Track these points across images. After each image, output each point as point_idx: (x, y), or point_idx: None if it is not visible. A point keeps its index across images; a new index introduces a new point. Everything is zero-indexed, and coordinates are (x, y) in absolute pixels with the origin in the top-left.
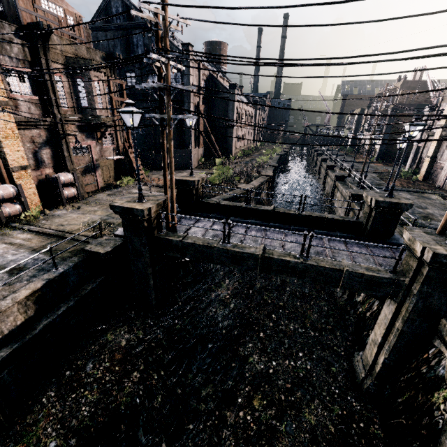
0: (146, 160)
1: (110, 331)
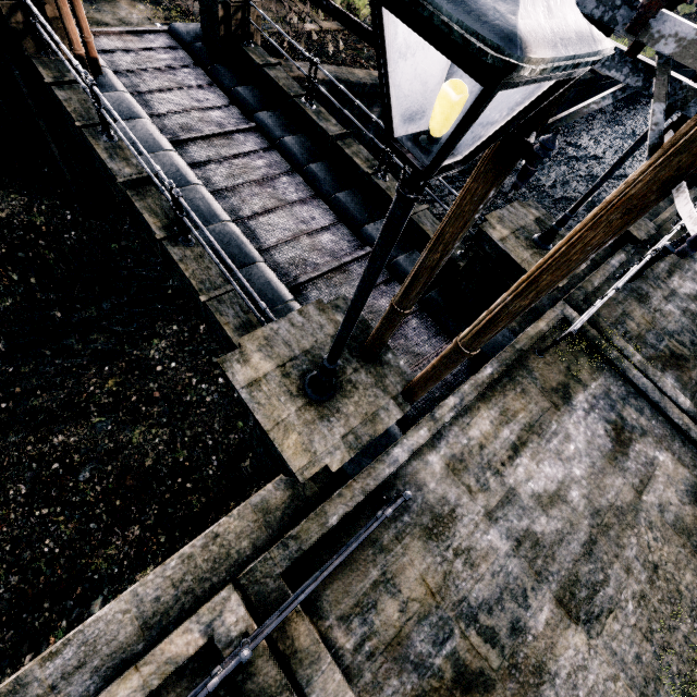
0: None
1: (2, 191)
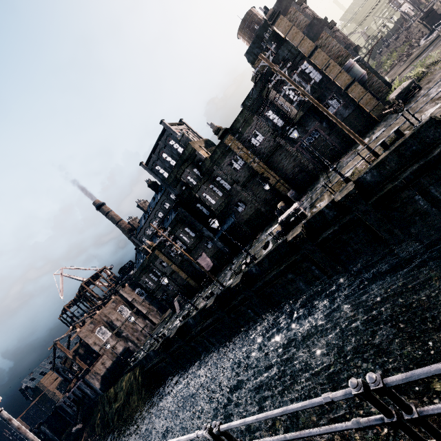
0: None
1: None
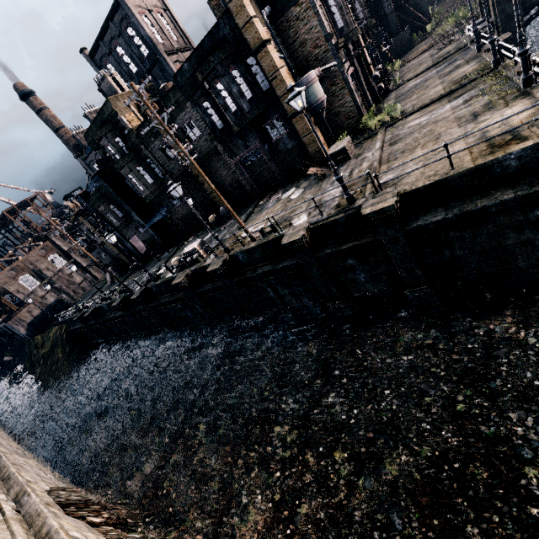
0: None
1: None
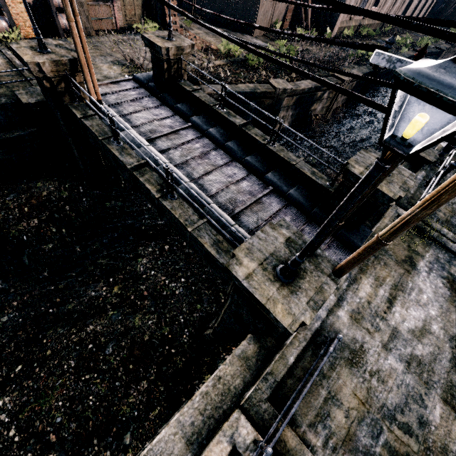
0: (202, 3)
1: (43, 180)
